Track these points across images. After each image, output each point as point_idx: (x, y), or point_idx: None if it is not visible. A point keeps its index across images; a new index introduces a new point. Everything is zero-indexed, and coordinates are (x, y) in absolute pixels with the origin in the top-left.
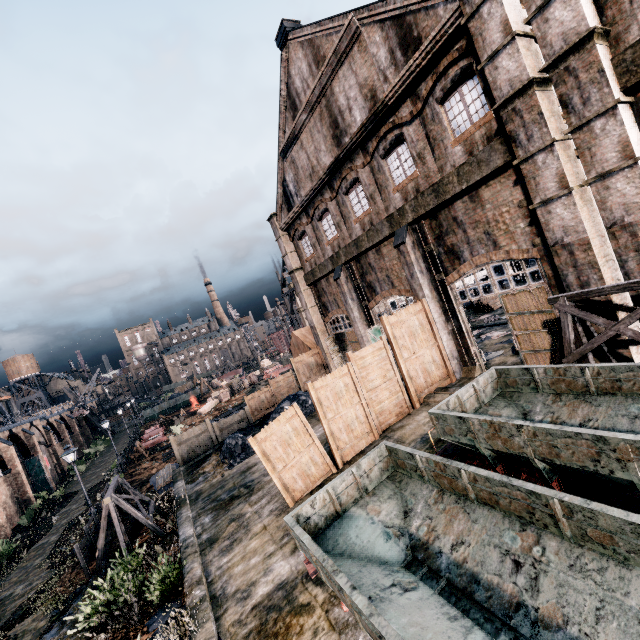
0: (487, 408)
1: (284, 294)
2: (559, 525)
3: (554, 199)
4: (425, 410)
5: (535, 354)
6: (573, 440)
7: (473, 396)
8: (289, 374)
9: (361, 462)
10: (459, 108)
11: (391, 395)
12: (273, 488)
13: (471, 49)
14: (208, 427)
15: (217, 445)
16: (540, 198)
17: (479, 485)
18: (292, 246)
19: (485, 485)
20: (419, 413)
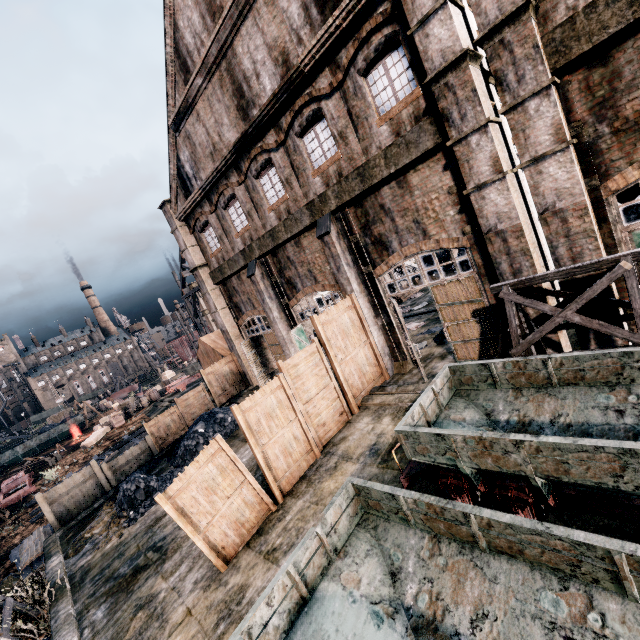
0: (448, 412)
1: (185, 296)
2: (624, 584)
3: (488, 184)
4: (366, 415)
5: (465, 344)
6: (590, 454)
7: (433, 401)
8: (200, 388)
9: (326, 515)
10: (383, 83)
11: (329, 404)
12: (195, 546)
13: (396, 15)
14: (95, 471)
15: (110, 492)
16: (474, 183)
17: (495, 532)
18: (193, 239)
19: (505, 532)
20: (360, 419)
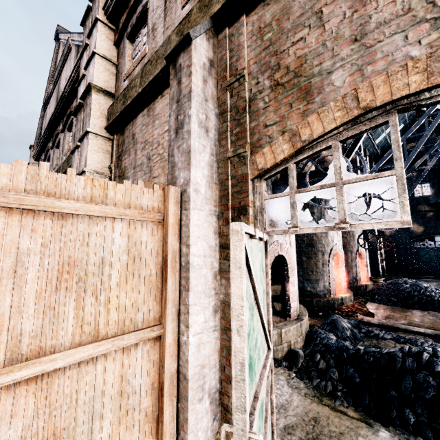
0: None
1: None
2: None
3: None
4: None
5: None
6: None
7: None
8: None
9: None
10: None
11: None
12: None
13: None
14: None
15: None
16: None
17: None
18: None
19: None
20: None
